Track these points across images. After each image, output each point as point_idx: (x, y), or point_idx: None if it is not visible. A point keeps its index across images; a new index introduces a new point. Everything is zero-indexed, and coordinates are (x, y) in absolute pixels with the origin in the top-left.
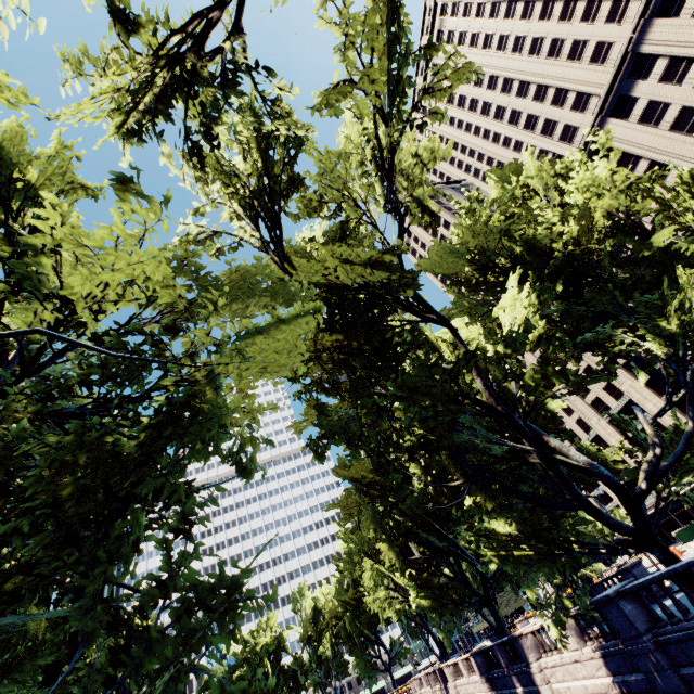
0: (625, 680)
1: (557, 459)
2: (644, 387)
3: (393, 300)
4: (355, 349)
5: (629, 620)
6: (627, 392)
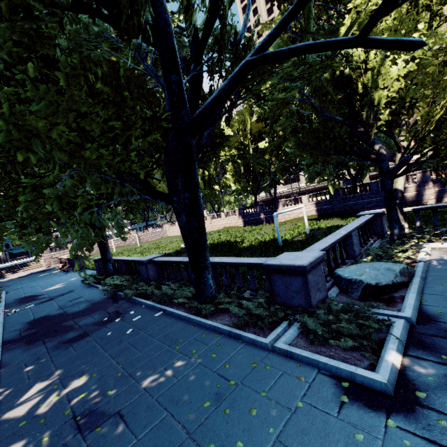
0: (322, 208)
1: None
2: None
3: None
4: None
5: (339, 194)
6: None
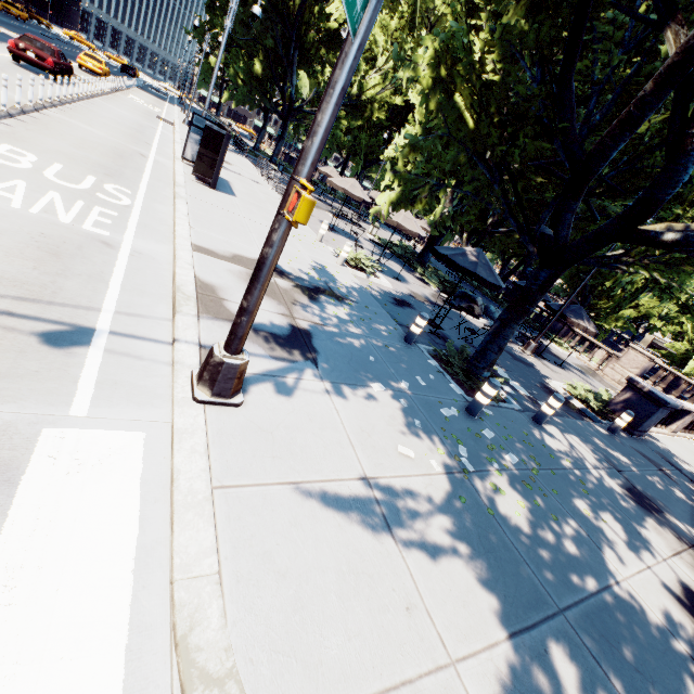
0: None
1: None
2: None
3: None
4: None
5: None
6: None
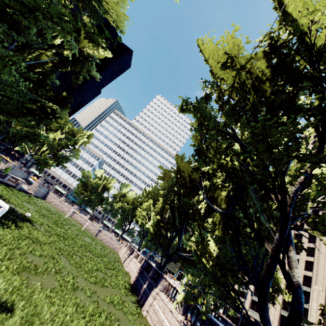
0: None
1: (282, 262)
2: (324, 298)
3: (320, 87)
4: (262, 88)
5: None
6: (313, 289)
